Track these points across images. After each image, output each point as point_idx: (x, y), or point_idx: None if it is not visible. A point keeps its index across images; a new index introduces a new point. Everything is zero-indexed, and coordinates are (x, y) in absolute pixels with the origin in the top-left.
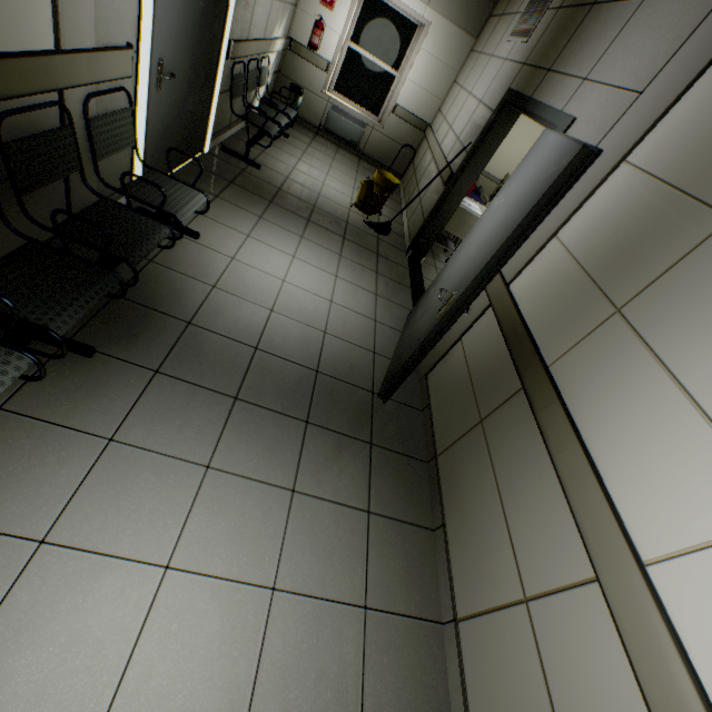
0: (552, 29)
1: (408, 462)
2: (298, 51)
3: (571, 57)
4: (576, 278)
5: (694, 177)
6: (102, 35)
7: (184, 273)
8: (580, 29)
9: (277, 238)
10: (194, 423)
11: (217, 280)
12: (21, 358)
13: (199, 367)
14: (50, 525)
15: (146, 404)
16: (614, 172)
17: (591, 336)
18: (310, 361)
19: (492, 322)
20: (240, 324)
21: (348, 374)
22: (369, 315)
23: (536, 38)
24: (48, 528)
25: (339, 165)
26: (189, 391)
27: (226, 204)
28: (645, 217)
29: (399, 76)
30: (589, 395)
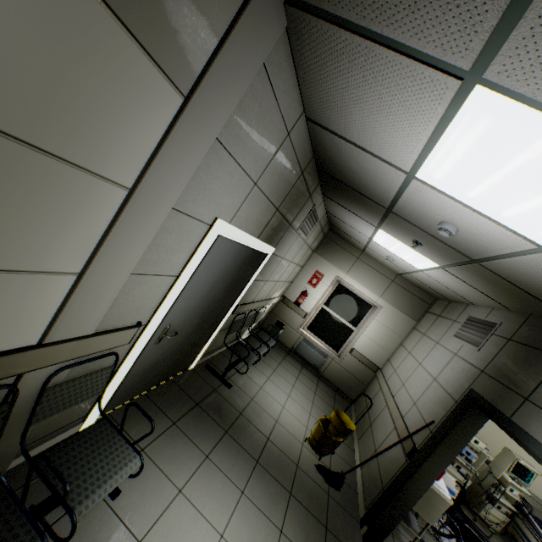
0: (508, 354)
1: None
2: (287, 303)
3: None
4: None
5: None
6: (111, 320)
7: None
8: None
9: (213, 494)
10: None
11: None
12: None
13: None
14: None
15: None
16: None
17: None
18: None
19: None
20: None
21: None
22: None
23: (489, 353)
24: None
25: (301, 384)
26: None
27: (179, 433)
28: None
29: (357, 330)
30: None
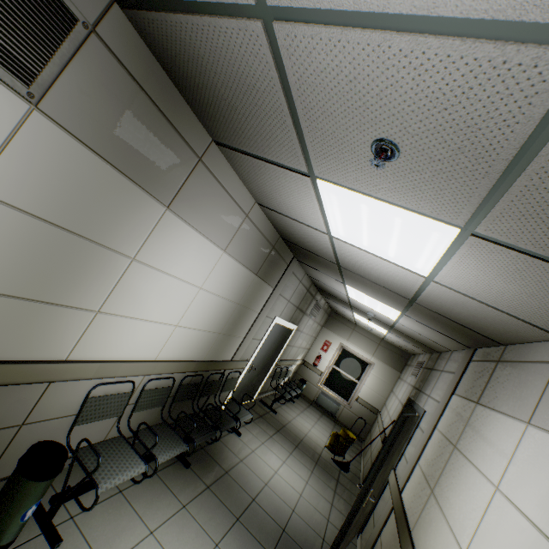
0: (422, 375)
1: None
2: (307, 365)
3: (425, 386)
4: (422, 480)
5: (449, 432)
6: (242, 356)
7: (230, 448)
8: (428, 377)
9: (277, 449)
10: (216, 519)
11: (243, 458)
12: (186, 446)
13: (225, 494)
14: (156, 527)
15: (200, 498)
16: (433, 432)
17: (425, 506)
18: (281, 521)
19: (394, 516)
20: (249, 483)
21: (303, 542)
22: (324, 514)
23: (417, 377)
24: (155, 528)
25: (321, 423)
26: (218, 502)
27: (256, 424)
28: (439, 449)
29: (360, 383)
30: (423, 537)
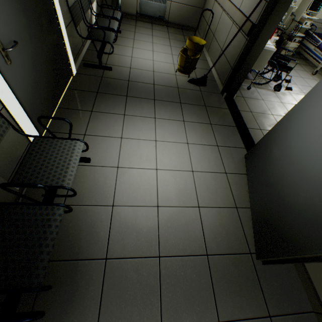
0: None
1: (301, 320)
2: None
3: None
4: None
5: None
6: None
7: (89, 203)
8: None
9: (140, 129)
10: None
11: (113, 197)
12: None
13: (125, 308)
14: None
15: None
16: None
17: None
18: (199, 245)
19: None
20: (141, 235)
21: (228, 243)
22: (220, 169)
23: None
24: None
25: (157, 38)
26: None
27: (99, 115)
28: None
29: None
30: None
